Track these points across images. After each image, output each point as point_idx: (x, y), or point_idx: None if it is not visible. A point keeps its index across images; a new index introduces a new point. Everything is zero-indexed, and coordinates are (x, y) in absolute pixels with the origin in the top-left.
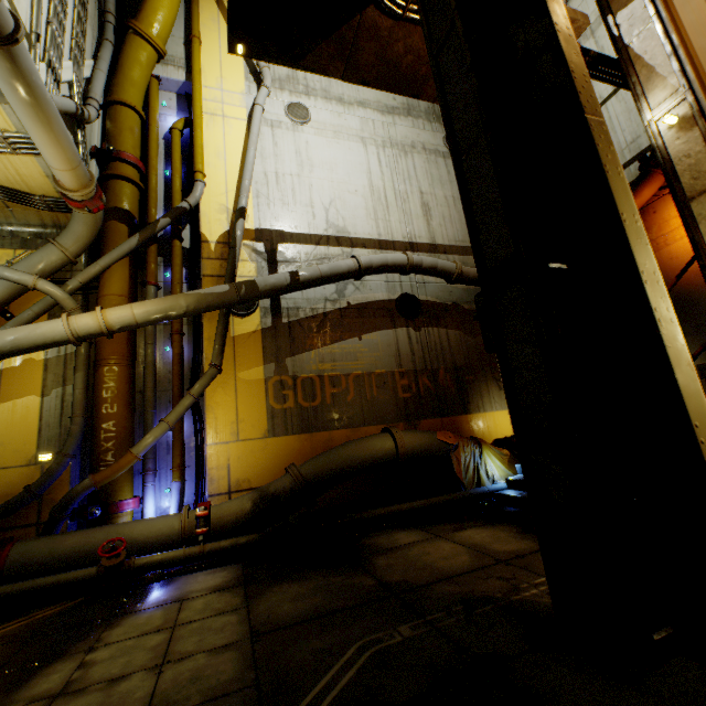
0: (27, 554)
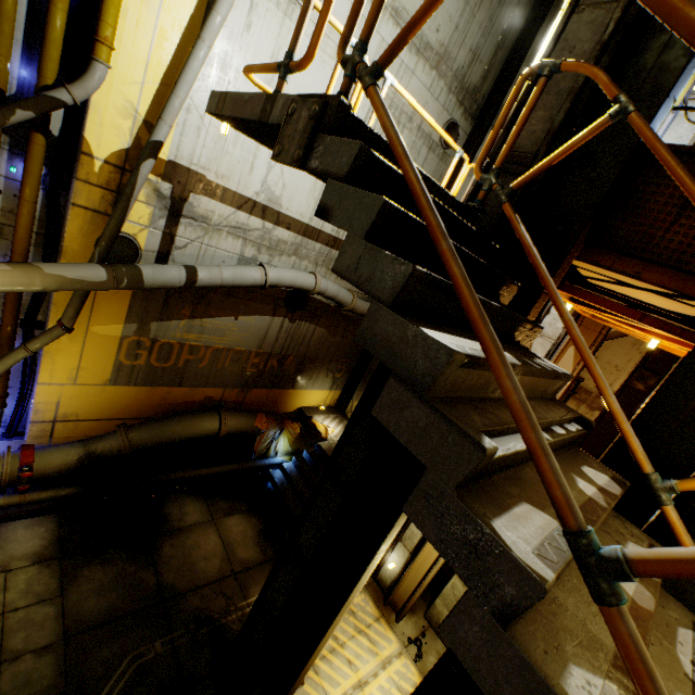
0: None
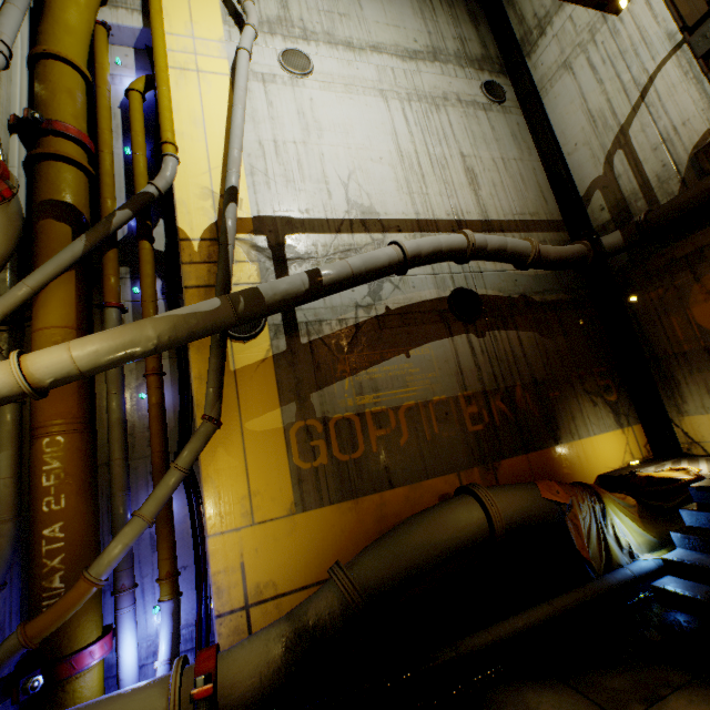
0: None
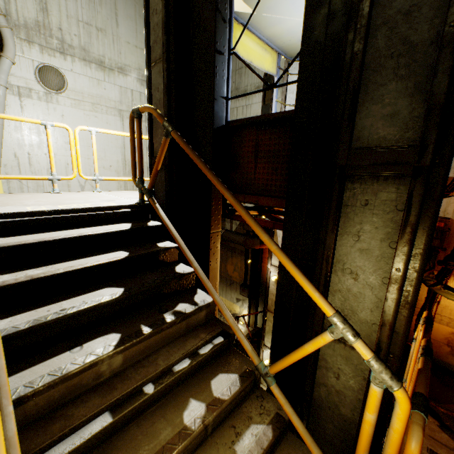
0: None
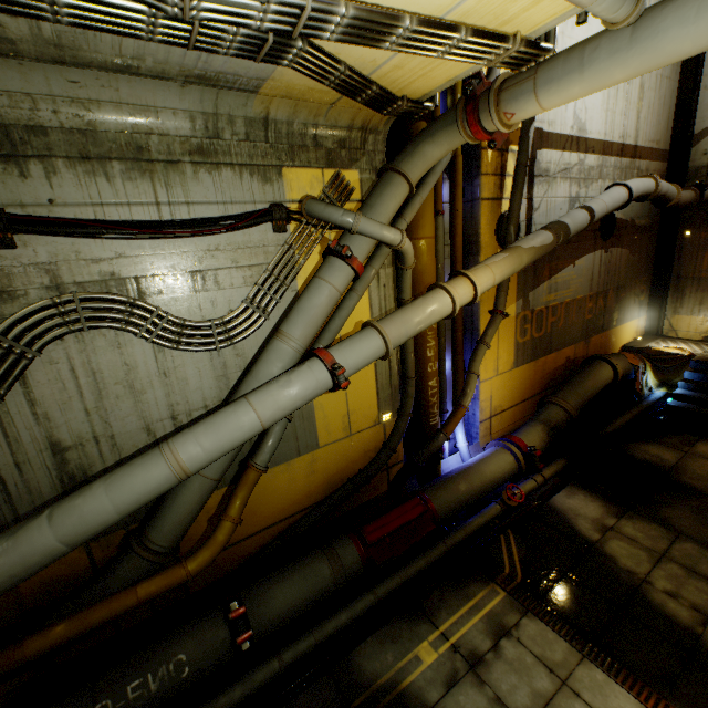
0: (445, 505)
